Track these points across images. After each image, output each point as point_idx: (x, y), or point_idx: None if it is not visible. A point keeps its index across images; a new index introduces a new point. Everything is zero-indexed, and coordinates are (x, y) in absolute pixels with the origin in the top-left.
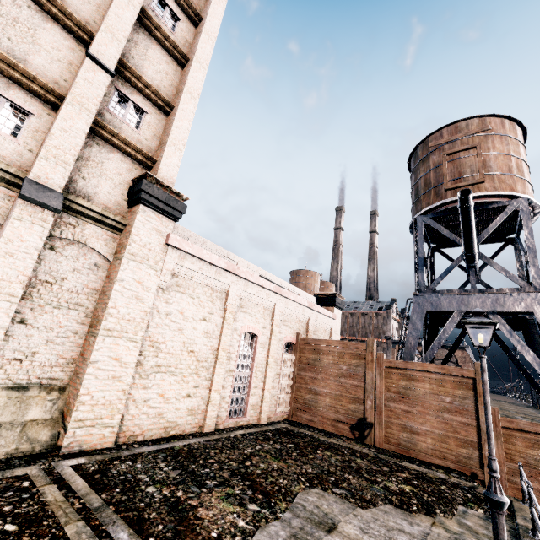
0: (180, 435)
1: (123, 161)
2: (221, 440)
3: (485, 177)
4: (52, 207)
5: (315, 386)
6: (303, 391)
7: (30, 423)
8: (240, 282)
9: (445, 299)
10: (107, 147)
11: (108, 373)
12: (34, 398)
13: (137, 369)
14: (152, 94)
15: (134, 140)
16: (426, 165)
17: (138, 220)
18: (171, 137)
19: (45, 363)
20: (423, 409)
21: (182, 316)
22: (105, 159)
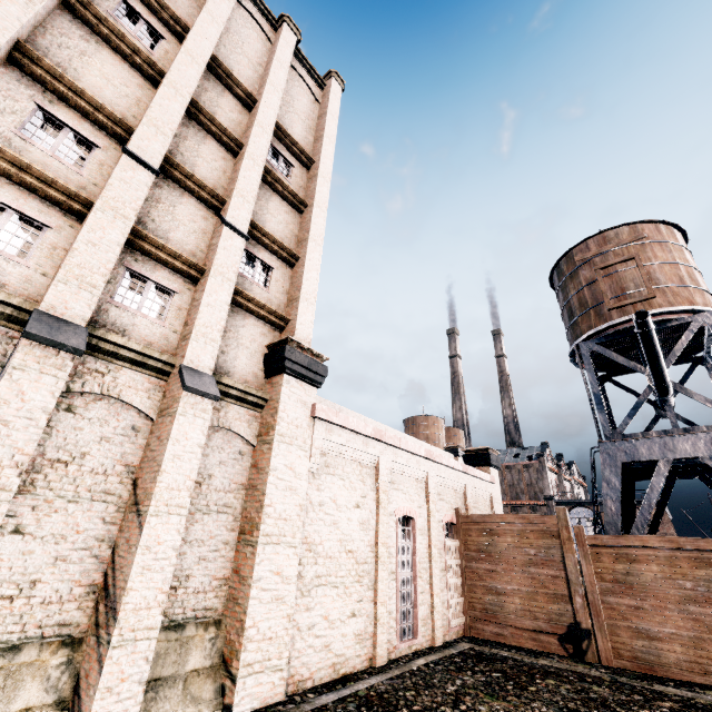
0: (352, 674)
1: (256, 326)
2: (406, 677)
3: (654, 291)
4: (212, 395)
5: (496, 581)
6: (479, 590)
7: (192, 676)
8: (389, 450)
9: (643, 445)
10: (241, 313)
11: (271, 594)
12: (193, 639)
13: (298, 583)
14: (277, 248)
15: (264, 300)
16: (576, 282)
17: (284, 393)
18: (303, 292)
19: (199, 588)
20: (658, 602)
21: (335, 505)
22: (240, 326)
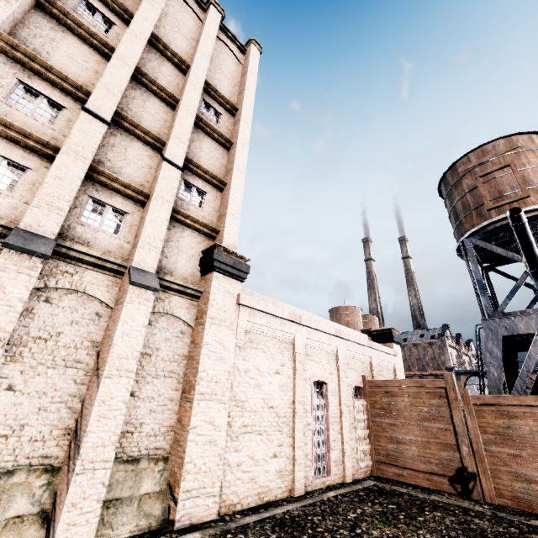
0: (274, 502)
1: (193, 236)
2: (317, 505)
3: (528, 191)
4: (153, 288)
5: (396, 433)
6: (382, 440)
7: (144, 497)
8: (303, 330)
9: (521, 321)
10: (181, 227)
11: (205, 438)
12: (145, 470)
13: (228, 431)
14: (209, 177)
15: (199, 217)
16: (460, 189)
17: (213, 286)
18: (229, 209)
19: (151, 433)
20: (535, 451)
21: (258, 372)
22: (180, 237)
